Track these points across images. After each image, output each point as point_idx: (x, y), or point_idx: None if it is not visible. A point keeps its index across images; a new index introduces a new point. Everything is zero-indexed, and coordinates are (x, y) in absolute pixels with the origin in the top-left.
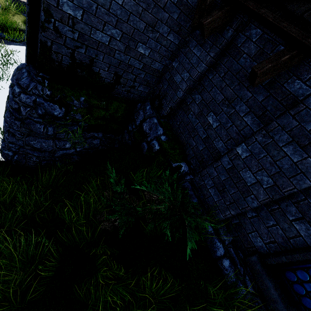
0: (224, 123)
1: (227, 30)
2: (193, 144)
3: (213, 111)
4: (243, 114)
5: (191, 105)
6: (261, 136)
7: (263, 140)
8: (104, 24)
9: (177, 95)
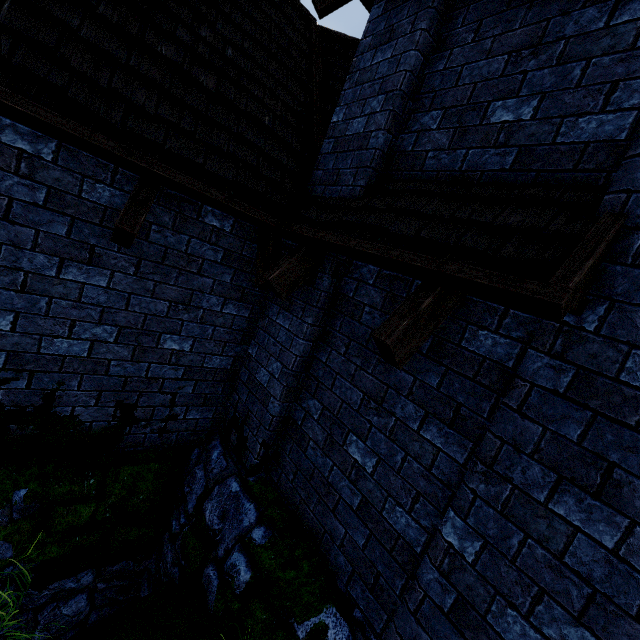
0: (386, 455)
1: (320, 278)
2: (338, 530)
3: (354, 430)
4: (416, 424)
5: (305, 425)
6: (481, 479)
7: (491, 492)
8: (73, 324)
9: (270, 412)
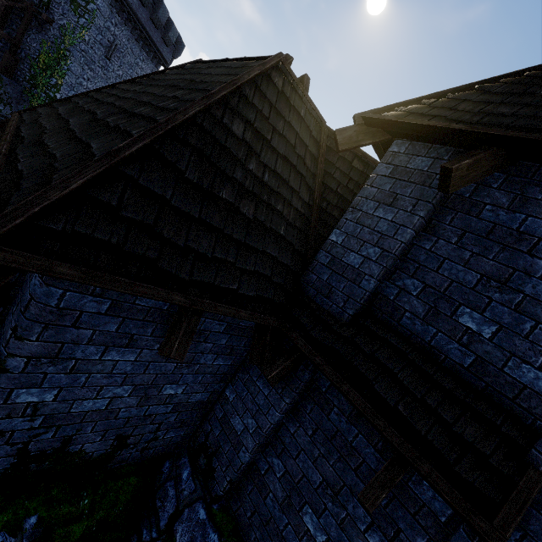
0: (335, 538)
1: (302, 370)
2: None
3: (310, 504)
4: (363, 526)
5: (267, 476)
6: None
7: None
8: (101, 388)
9: (240, 459)
